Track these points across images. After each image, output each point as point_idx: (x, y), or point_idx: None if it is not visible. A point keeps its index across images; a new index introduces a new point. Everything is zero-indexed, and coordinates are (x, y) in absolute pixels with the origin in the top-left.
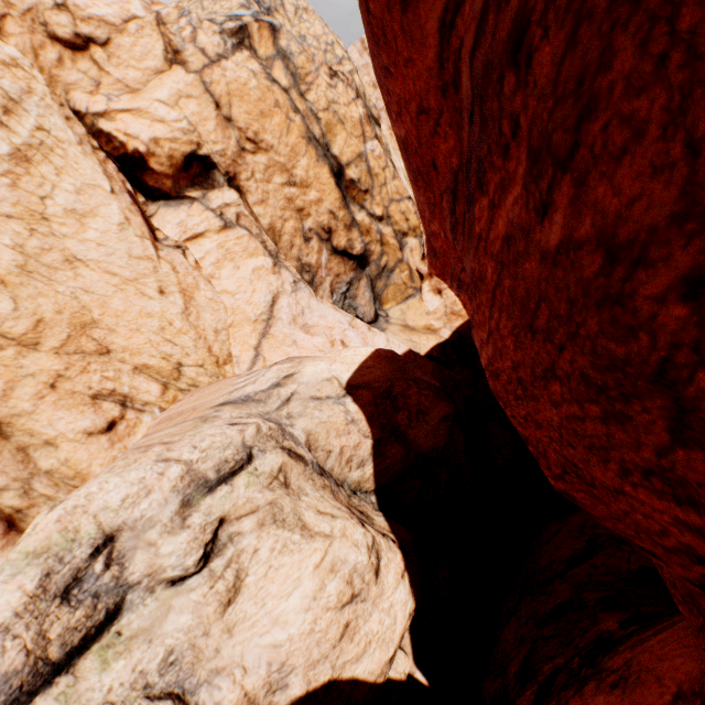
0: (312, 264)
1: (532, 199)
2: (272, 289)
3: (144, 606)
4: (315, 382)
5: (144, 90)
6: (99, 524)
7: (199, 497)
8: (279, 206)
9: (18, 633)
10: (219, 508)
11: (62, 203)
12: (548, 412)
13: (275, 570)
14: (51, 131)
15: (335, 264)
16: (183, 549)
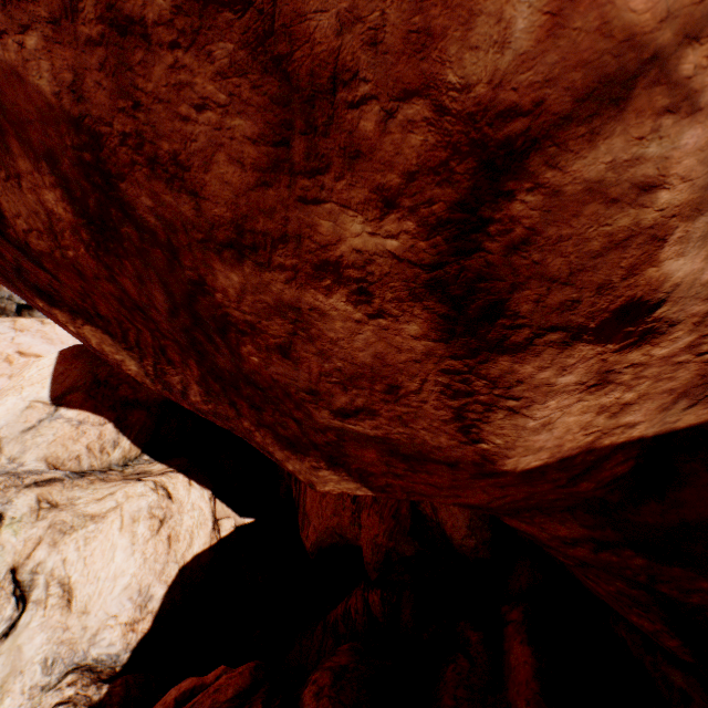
0: None
1: None
2: None
3: None
4: (16, 418)
5: None
6: None
7: None
8: None
9: None
10: (3, 566)
11: None
12: None
13: (91, 556)
14: None
15: None
16: None
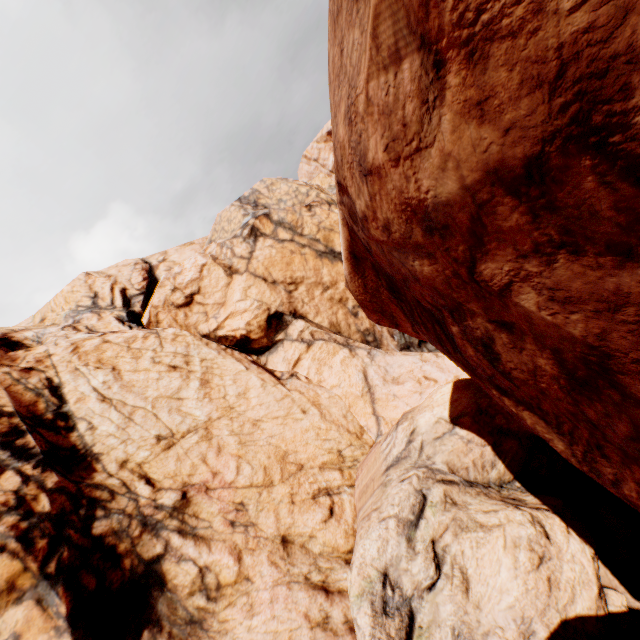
0: (368, 328)
1: None
2: (359, 368)
3: (423, 607)
4: (430, 428)
5: (227, 300)
6: (376, 569)
7: (413, 533)
8: (327, 308)
9: (379, 636)
10: (427, 534)
11: (232, 393)
12: None
13: (481, 559)
14: (206, 358)
15: None
16: (423, 566)
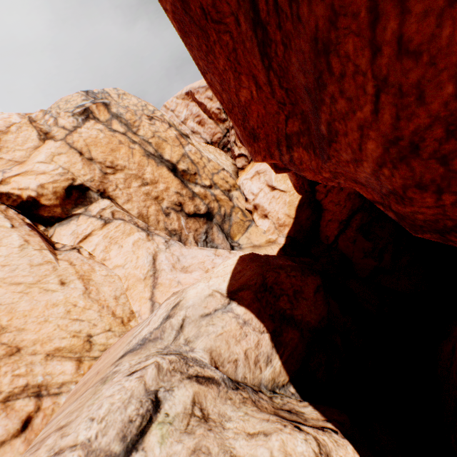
0: (176, 229)
1: None
2: (150, 251)
3: None
4: (200, 301)
5: (29, 160)
6: None
7: None
8: (141, 200)
9: None
10: None
11: None
12: None
13: None
14: None
15: (192, 224)
16: None
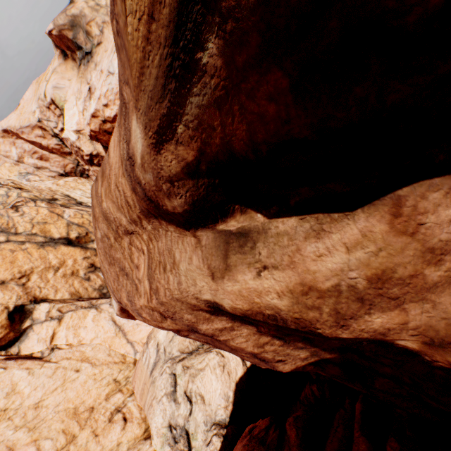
0: (101, 284)
1: None
2: (108, 318)
3: (191, 424)
4: (166, 338)
5: None
6: (165, 426)
7: (175, 395)
8: (64, 283)
9: None
10: (182, 391)
11: None
12: None
13: (205, 384)
14: None
15: None
16: (185, 406)
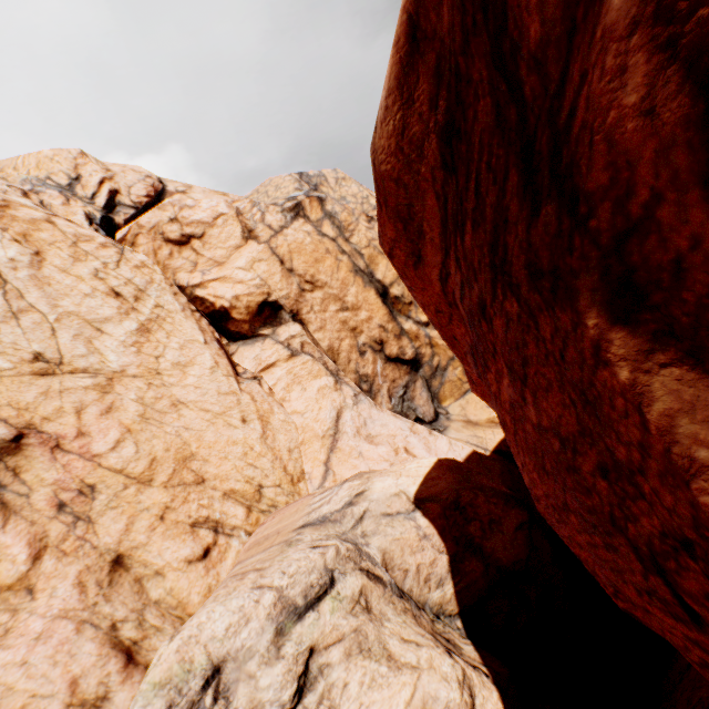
0: (368, 374)
1: (516, 389)
2: (336, 405)
3: None
4: (384, 498)
5: (228, 262)
6: (209, 654)
7: (290, 624)
8: (335, 329)
9: None
10: (309, 636)
11: (170, 358)
12: (578, 536)
13: (366, 707)
14: (164, 306)
15: (390, 371)
16: (279, 681)
